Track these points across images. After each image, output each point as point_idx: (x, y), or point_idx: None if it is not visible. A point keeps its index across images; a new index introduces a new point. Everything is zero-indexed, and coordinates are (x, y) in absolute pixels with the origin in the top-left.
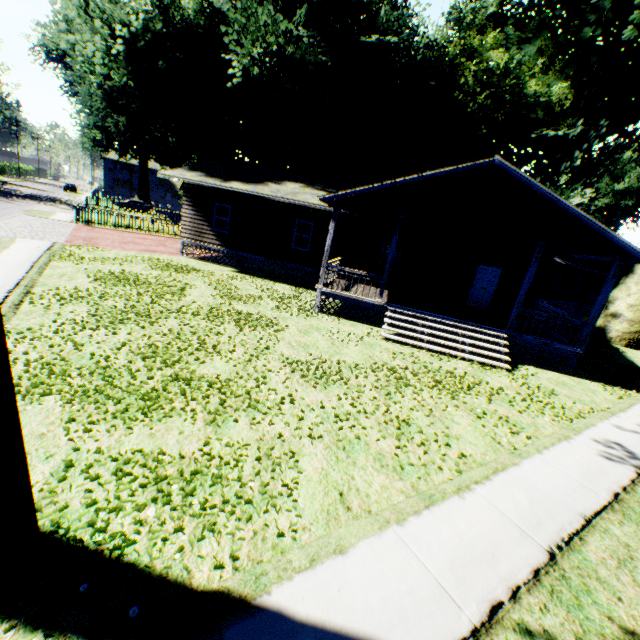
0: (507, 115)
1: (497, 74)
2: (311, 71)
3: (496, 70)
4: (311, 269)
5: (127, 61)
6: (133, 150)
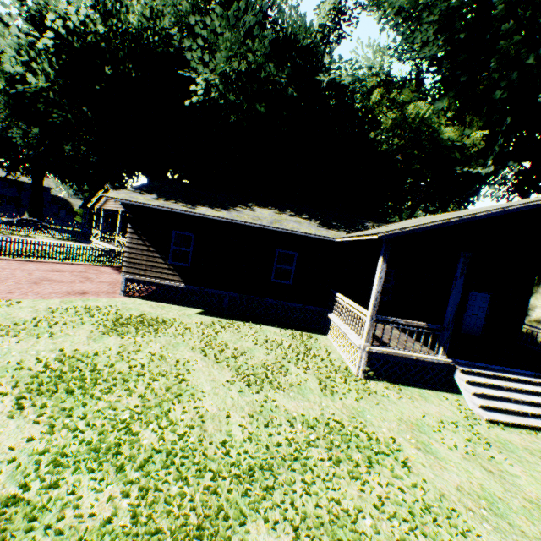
0: (428, 154)
1: (417, 121)
2: (290, 95)
3: (415, 118)
4: (295, 304)
5: (52, 63)
6: (25, 167)
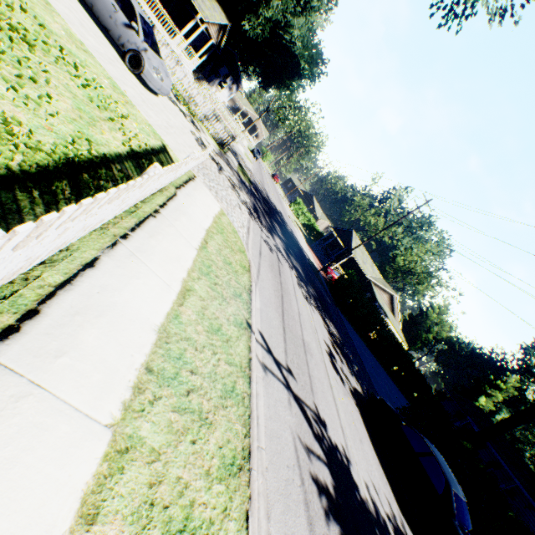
0: None
1: None
2: None
3: None
4: None
5: None
6: None
